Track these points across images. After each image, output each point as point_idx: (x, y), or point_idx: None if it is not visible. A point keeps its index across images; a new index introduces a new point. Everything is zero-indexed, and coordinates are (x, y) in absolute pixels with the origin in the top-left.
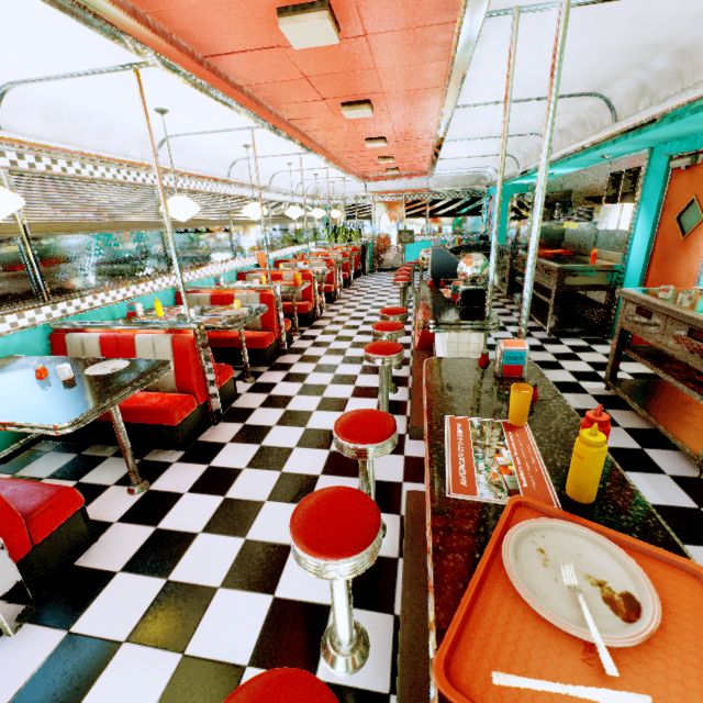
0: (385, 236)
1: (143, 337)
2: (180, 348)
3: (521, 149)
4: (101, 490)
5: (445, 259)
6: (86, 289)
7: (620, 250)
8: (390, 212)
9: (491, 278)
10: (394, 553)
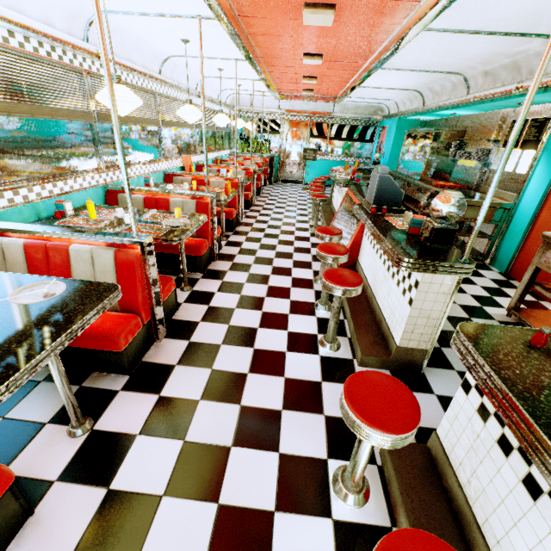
0: (290, 152)
1: (79, 249)
2: (125, 265)
3: (433, 87)
4: (33, 431)
5: (389, 187)
6: (3, 182)
7: (513, 191)
8: (297, 130)
9: (480, 221)
10: (386, 520)
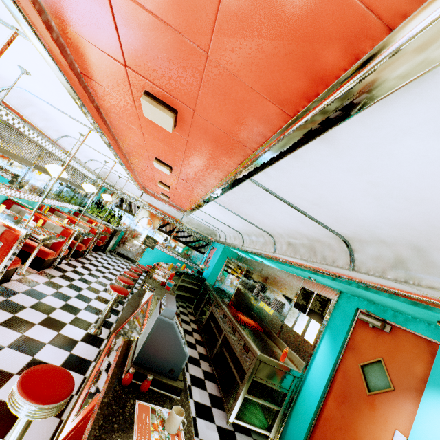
0: (136, 232)
1: None
2: None
3: (251, 235)
4: None
5: (169, 340)
6: None
7: (302, 357)
8: (149, 220)
9: None
10: None
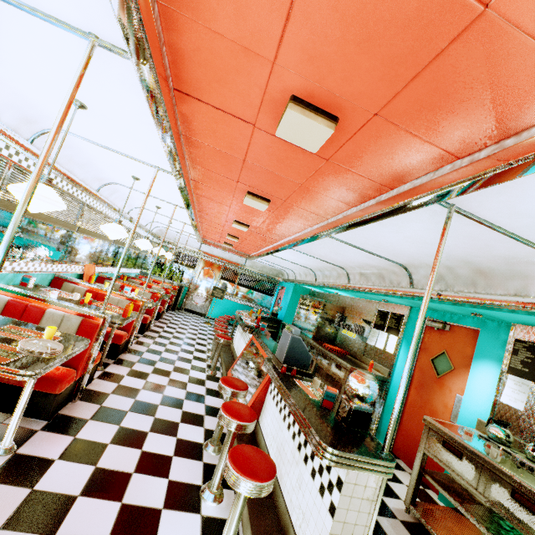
0: (200, 285)
1: None
2: None
3: (323, 271)
4: None
5: (300, 348)
6: None
7: (386, 366)
8: (210, 270)
9: (397, 412)
10: None
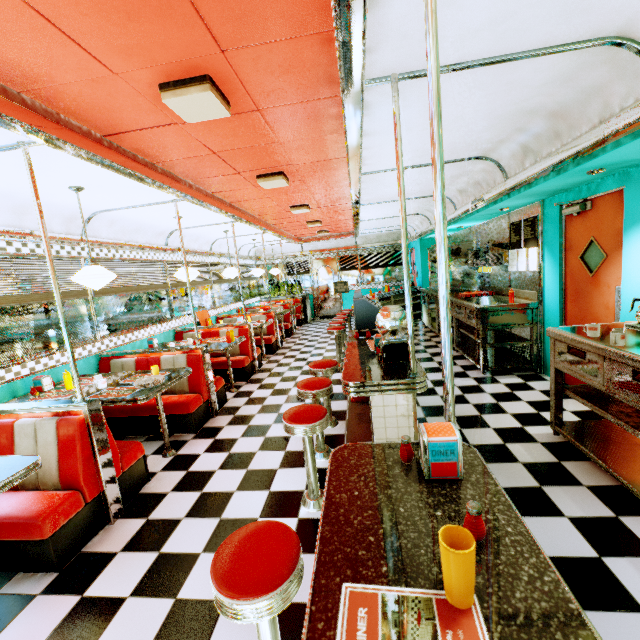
0: (323, 288)
1: (23, 423)
2: (66, 434)
3: (430, 209)
4: None
5: (368, 310)
6: None
7: (534, 289)
8: (326, 267)
9: (410, 331)
10: None
